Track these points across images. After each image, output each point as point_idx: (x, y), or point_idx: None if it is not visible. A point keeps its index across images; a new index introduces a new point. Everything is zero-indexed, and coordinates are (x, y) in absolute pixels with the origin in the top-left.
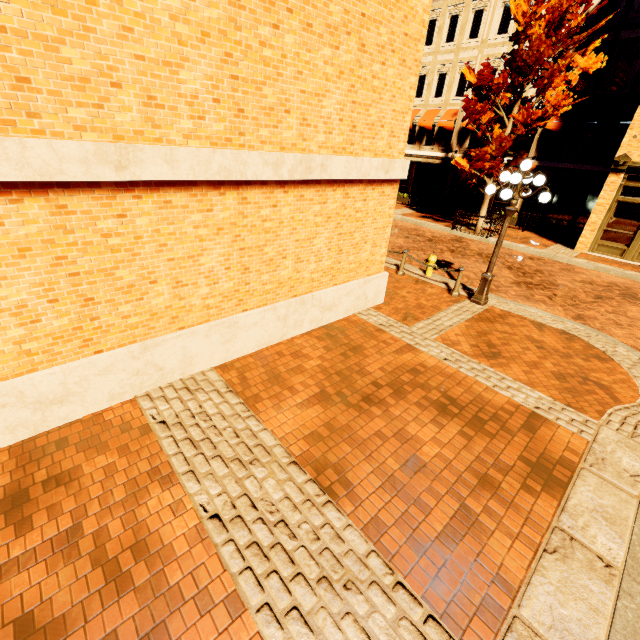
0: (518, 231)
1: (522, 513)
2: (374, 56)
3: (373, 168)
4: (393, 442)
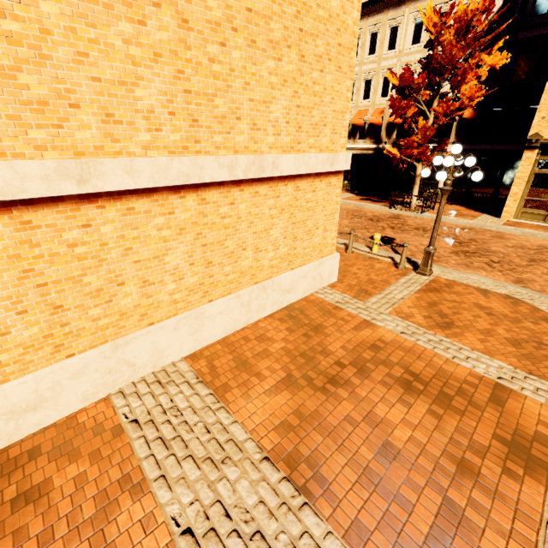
0: (447, 205)
1: (509, 503)
2: (313, 65)
3: (319, 162)
4: (363, 427)
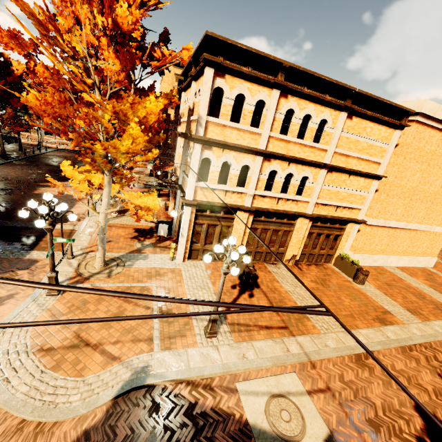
0: None
1: None
2: None
3: None
4: None
